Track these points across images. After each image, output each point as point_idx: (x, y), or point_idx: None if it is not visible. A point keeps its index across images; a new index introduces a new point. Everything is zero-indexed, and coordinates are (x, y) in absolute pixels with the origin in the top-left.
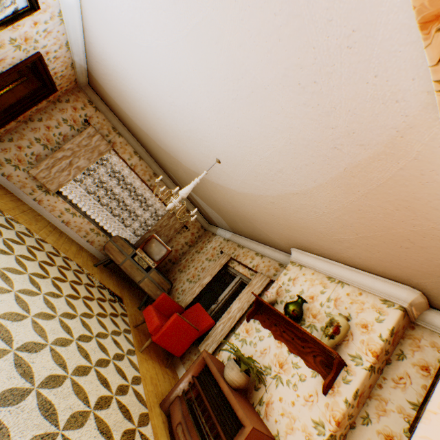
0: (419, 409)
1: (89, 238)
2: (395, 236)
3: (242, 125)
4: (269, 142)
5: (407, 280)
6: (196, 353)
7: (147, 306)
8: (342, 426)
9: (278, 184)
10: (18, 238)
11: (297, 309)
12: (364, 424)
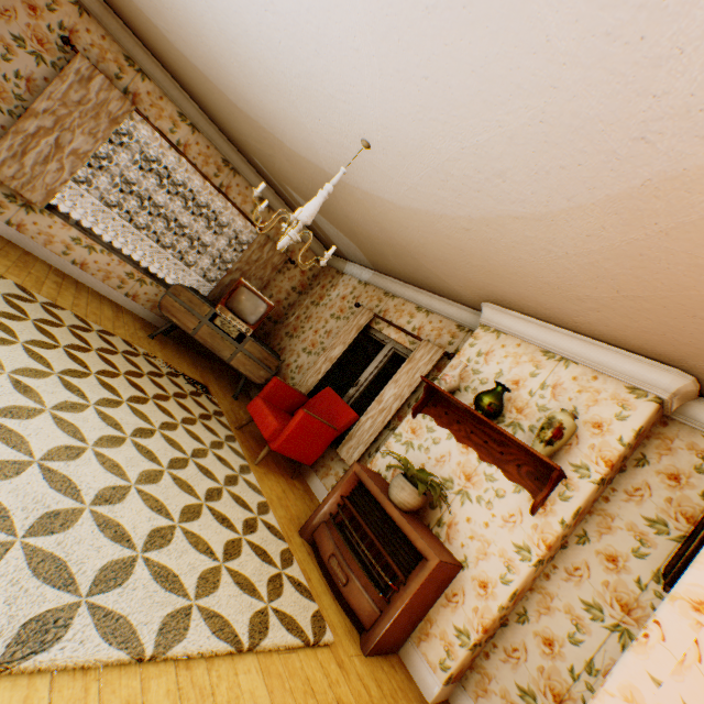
0: (683, 545)
1: (127, 290)
2: (691, 301)
3: (436, 72)
4: (491, 115)
5: (678, 360)
6: (333, 458)
7: (253, 400)
8: (552, 549)
9: (489, 199)
10: (11, 308)
11: (496, 402)
12: (580, 544)
